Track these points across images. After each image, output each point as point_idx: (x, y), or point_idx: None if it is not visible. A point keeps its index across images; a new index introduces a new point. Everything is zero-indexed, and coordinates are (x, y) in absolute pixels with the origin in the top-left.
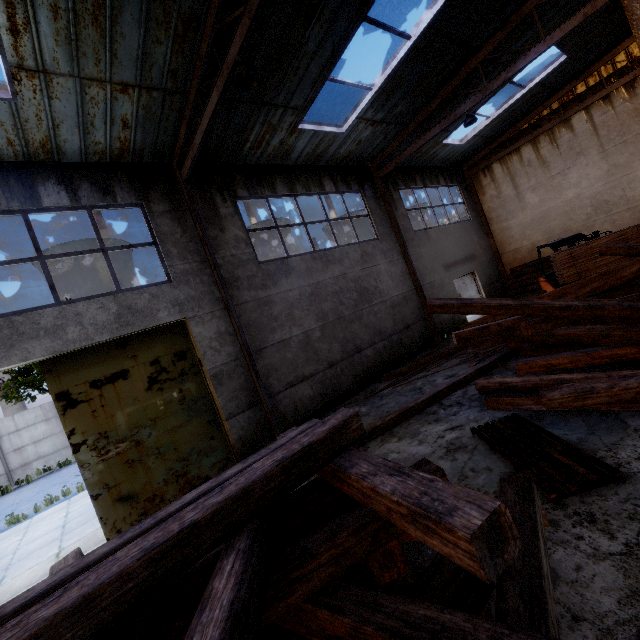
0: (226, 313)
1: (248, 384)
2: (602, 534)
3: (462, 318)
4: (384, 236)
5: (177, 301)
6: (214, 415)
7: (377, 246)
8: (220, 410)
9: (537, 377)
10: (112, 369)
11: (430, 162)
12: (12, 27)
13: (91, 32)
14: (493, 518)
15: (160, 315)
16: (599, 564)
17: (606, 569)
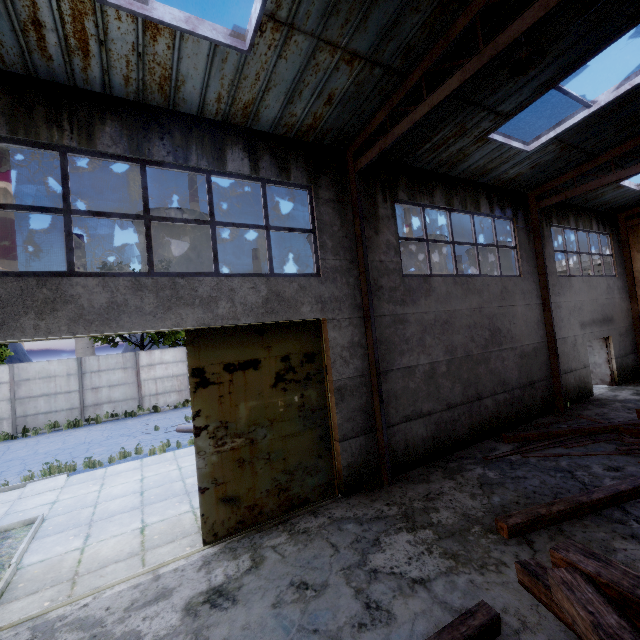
0: (362, 323)
1: (367, 407)
2: None
3: (588, 388)
4: (527, 274)
5: (321, 298)
6: (327, 431)
7: (518, 284)
8: (334, 428)
9: None
10: (246, 355)
11: (589, 202)
12: None
13: None
14: None
15: (303, 309)
16: None
17: None
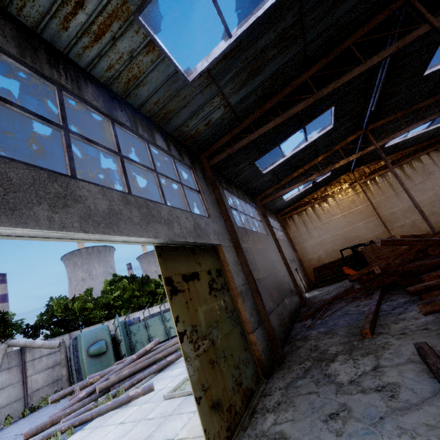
0: (234, 250)
1: (254, 305)
2: None
3: (304, 293)
4: (269, 234)
5: (215, 231)
6: (242, 328)
7: (269, 238)
8: (245, 323)
9: None
10: (191, 269)
11: (271, 206)
12: (227, 54)
13: (244, 75)
14: None
15: (211, 237)
16: None
17: None
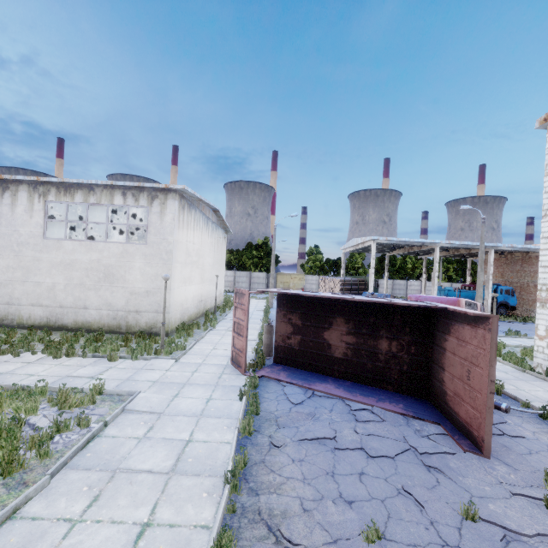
0: None
1: None
2: None
3: None
4: None
5: None
6: None
7: None
8: None
9: None
10: None
11: None
12: None
13: None
14: None
15: None
16: None
17: None
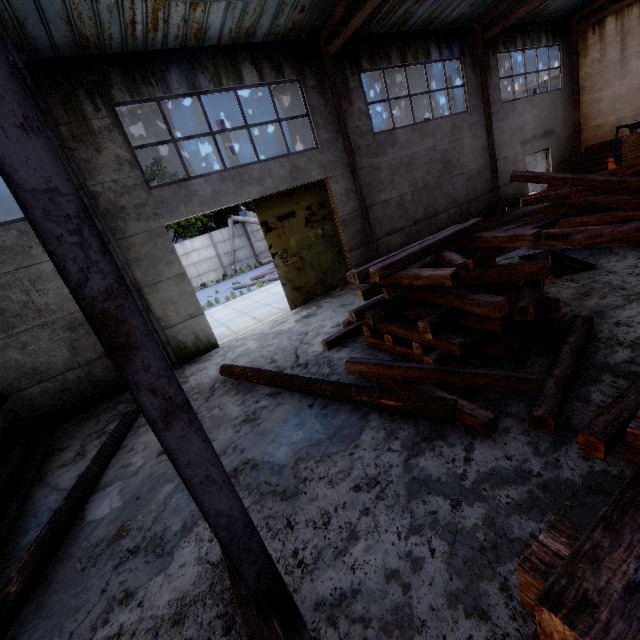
0: (351, 175)
1: (362, 230)
2: (574, 283)
3: (525, 194)
4: (473, 109)
5: (322, 164)
6: (340, 248)
7: (466, 119)
8: (344, 245)
9: (571, 229)
10: (287, 210)
11: (537, 17)
12: None
13: None
14: (538, 232)
15: (313, 174)
16: (568, 289)
17: (570, 290)
